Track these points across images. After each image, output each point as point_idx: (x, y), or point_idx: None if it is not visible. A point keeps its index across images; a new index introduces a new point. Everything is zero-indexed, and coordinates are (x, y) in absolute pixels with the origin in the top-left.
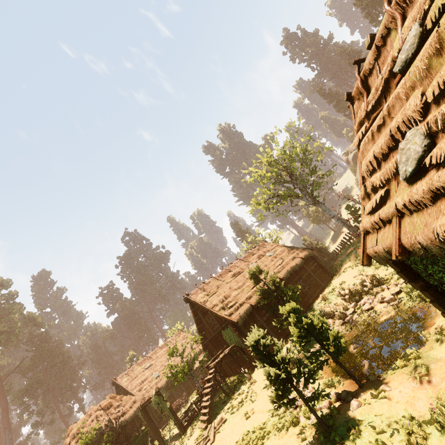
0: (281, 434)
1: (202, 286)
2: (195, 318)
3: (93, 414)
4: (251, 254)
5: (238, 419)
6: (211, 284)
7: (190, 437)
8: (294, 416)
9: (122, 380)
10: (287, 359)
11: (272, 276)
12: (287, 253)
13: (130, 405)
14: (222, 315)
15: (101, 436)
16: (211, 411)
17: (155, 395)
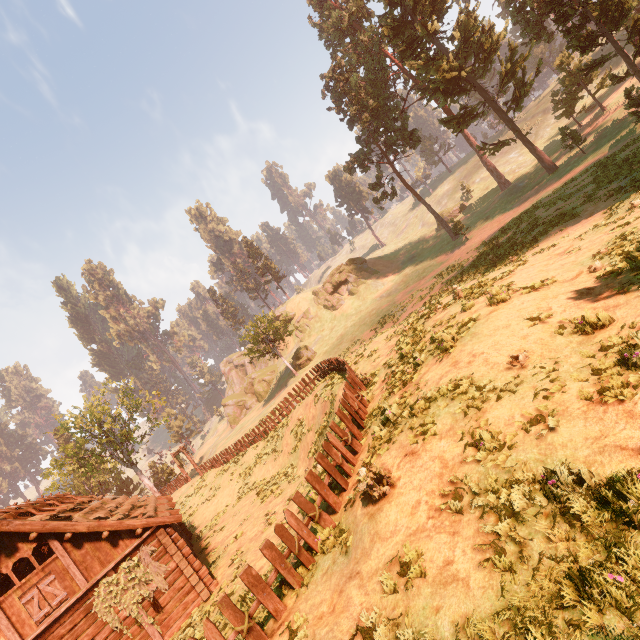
0: None
1: None
2: None
3: None
4: None
5: None
6: None
7: None
8: None
9: None
10: None
11: None
12: None
13: None
14: None
15: None
16: None
17: None
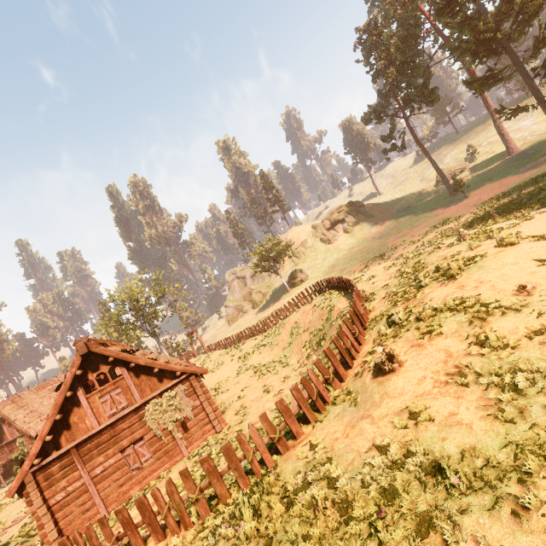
0: (18, 501)
1: (14, 397)
2: None
3: None
4: None
5: None
6: (25, 397)
7: None
8: None
9: None
10: None
11: None
12: None
13: None
14: (21, 428)
15: None
16: None
17: None
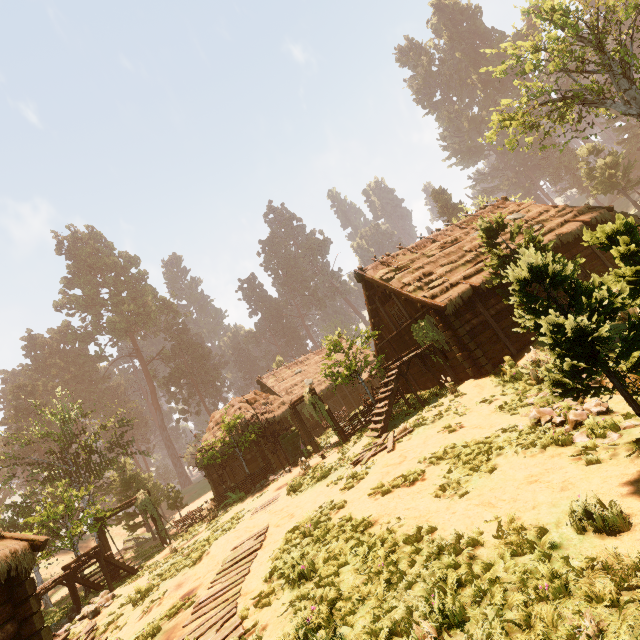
0: (530, 452)
1: (385, 259)
2: (370, 307)
3: (236, 404)
4: (475, 218)
5: (434, 432)
6: (400, 258)
7: (354, 445)
8: (560, 432)
9: (268, 381)
10: (616, 304)
11: (529, 231)
12: (552, 215)
13: (277, 405)
14: (419, 297)
15: (245, 427)
16: (388, 420)
17: (309, 393)
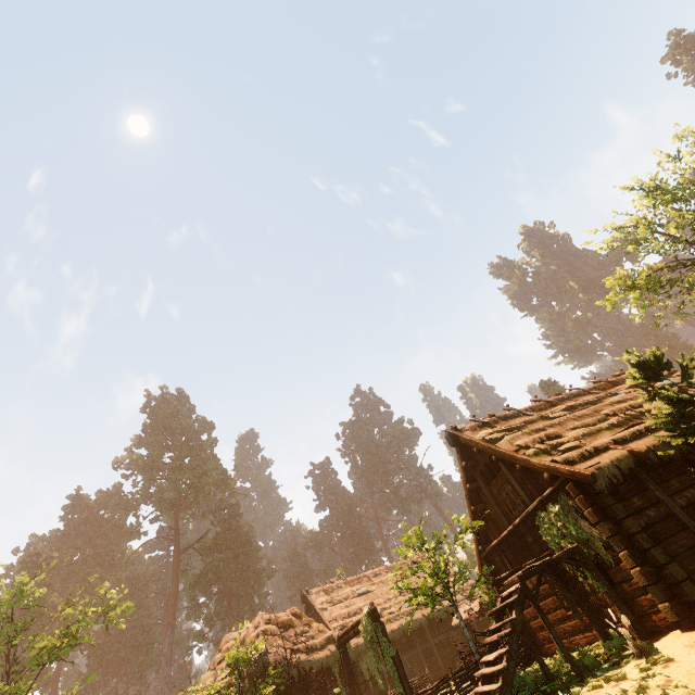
0: None
1: (488, 419)
2: (468, 484)
3: (261, 625)
4: (610, 384)
5: None
6: (510, 420)
7: None
8: None
9: (317, 598)
10: None
11: None
12: None
13: (321, 642)
14: (544, 462)
15: (263, 669)
16: (509, 694)
17: (367, 616)
